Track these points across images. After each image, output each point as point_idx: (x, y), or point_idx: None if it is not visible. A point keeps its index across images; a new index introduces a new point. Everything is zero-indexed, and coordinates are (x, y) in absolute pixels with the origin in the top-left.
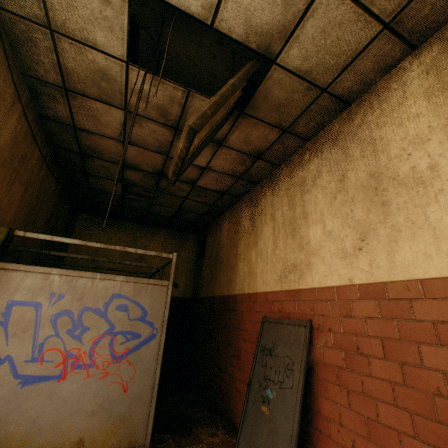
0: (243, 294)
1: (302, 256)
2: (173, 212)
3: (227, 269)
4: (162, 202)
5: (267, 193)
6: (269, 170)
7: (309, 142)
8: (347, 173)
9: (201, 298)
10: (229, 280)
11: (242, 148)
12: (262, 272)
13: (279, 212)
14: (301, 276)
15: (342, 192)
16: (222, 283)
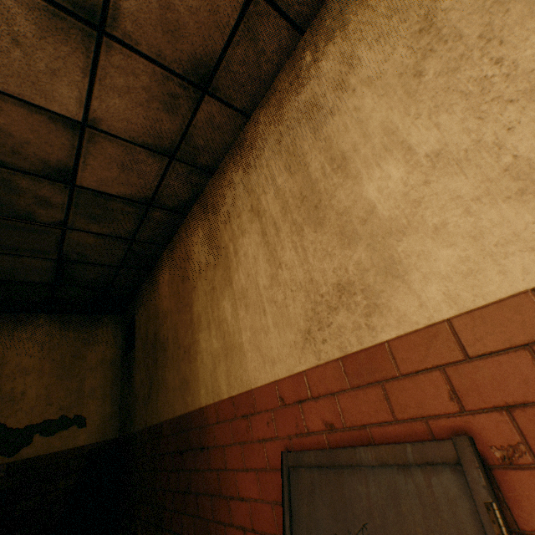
0: (218, 402)
1: (359, 255)
2: (50, 269)
3: (177, 358)
4: (9, 245)
5: (235, 176)
6: (232, 131)
7: (306, 34)
8: (439, 3)
9: (136, 434)
10: (185, 379)
11: (162, 48)
12: (256, 336)
13: (269, 193)
14: (373, 305)
15: (440, 45)
16: (172, 389)
